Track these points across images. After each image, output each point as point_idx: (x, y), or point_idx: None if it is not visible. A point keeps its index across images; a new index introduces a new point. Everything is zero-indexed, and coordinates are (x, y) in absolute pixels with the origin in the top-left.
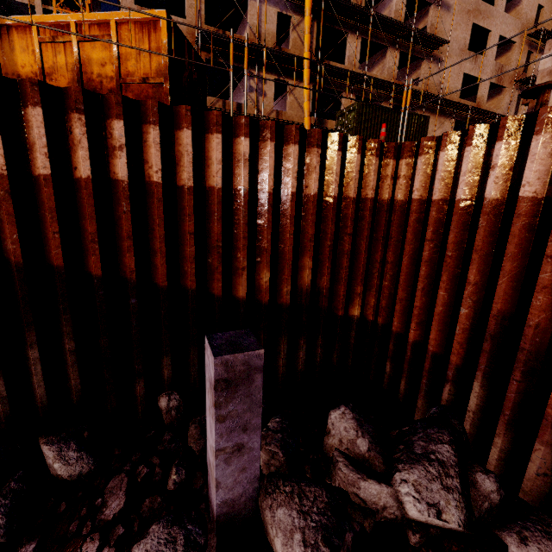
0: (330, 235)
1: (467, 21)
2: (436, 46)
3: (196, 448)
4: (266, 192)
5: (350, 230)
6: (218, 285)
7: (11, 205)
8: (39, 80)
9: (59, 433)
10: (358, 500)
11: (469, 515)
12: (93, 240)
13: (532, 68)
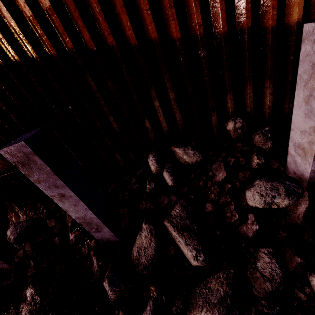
0: None
1: None
2: None
3: (265, 147)
4: None
5: None
6: (272, 14)
7: None
8: None
9: (179, 144)
10: None
11: None
12: (170, 6)
13: None
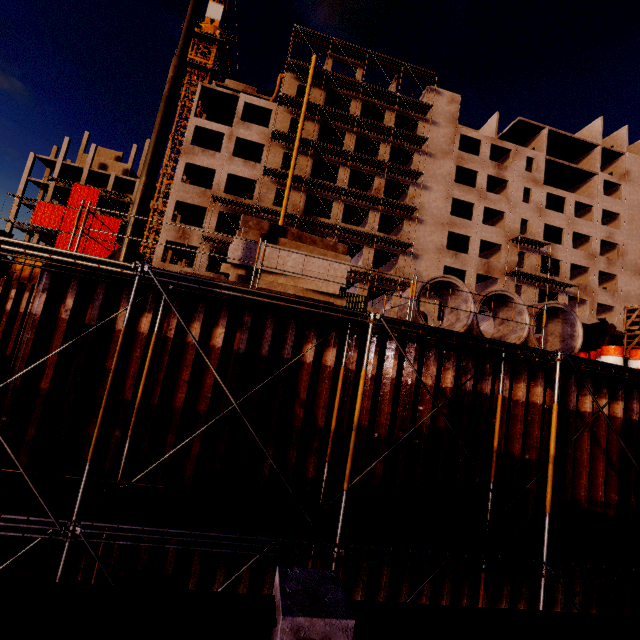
0: None
1: (443, 230)
2: (406, 246)
3: None
4: None
5: None
6: None
7: None
8: None
9: None
10: None
11: None
12: None
13: (527, 264)
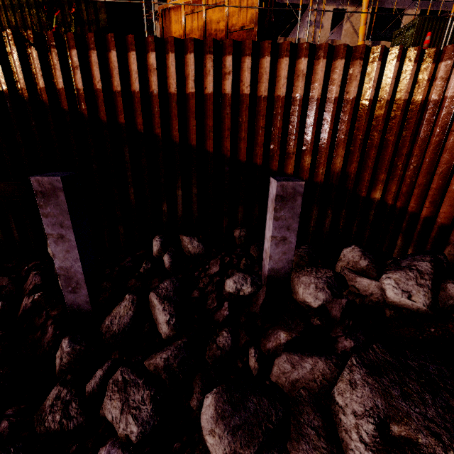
0: (362, 131)
1: None
2: None
3: (255, 255)
4: (315, 98)
5: (380, 127)
6: (275, 164)
7: (176, 110)
8: (194, 37)
9: (188, 234)
10: (354, 289)
11: (434, 303)
12: (210, 130)
13: None
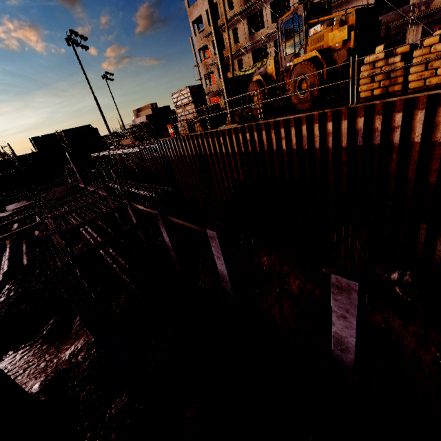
0: None
1: None
2: None
3: None
4: None
5: None
6: None
7: None
8: None
9: None
10: None
11: None
12: None
13: None
